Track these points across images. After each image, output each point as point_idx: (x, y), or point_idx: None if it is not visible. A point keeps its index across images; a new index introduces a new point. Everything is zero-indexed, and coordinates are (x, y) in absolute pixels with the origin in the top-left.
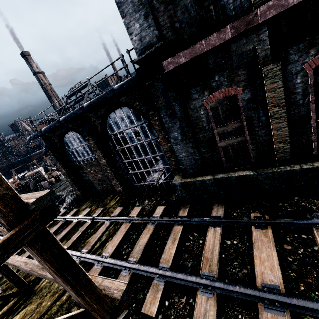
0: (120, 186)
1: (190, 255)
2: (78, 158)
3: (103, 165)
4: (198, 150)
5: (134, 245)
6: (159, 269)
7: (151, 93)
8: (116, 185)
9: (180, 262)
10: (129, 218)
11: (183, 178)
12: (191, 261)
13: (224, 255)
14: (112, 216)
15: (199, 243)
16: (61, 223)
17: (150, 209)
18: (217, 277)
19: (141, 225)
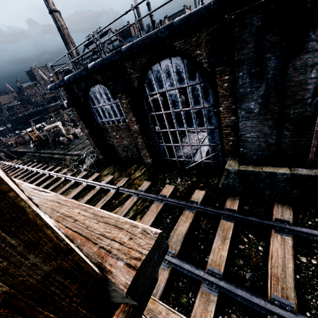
0: (150, 158)
1: (246, 264)
2: (103, 118)
3: (135, 131)
4: (277, 132)
5: (171, 233)
6: (207, 273)
7: (235, 34)
8: (145, 156)
9: (234, 270)
10: (162, 197)
11: (240, 164)
12: (249, 272)
13: (299, 276)
14: (139, 190)
15: (258, 250)
16: (82, 186)
17: (185, 190)
18: (297, 309)
19: (176, 208)
